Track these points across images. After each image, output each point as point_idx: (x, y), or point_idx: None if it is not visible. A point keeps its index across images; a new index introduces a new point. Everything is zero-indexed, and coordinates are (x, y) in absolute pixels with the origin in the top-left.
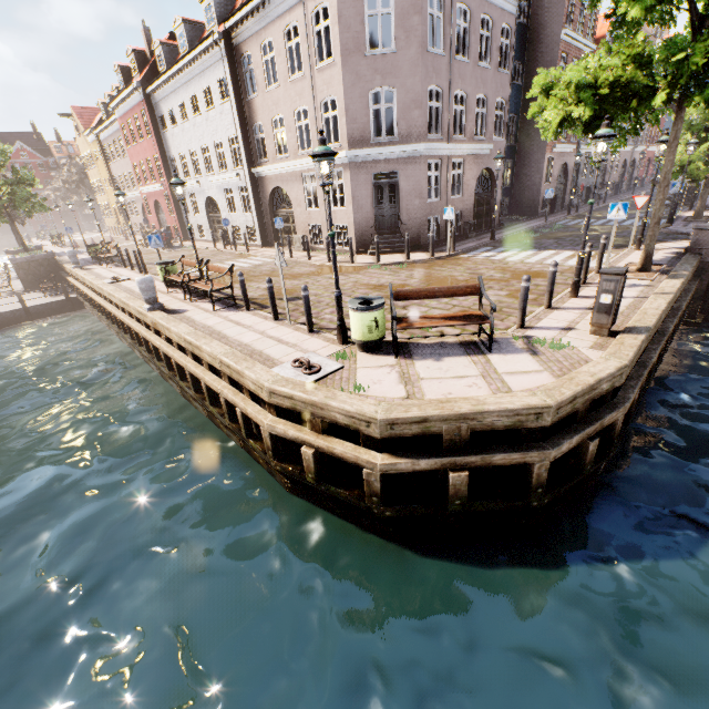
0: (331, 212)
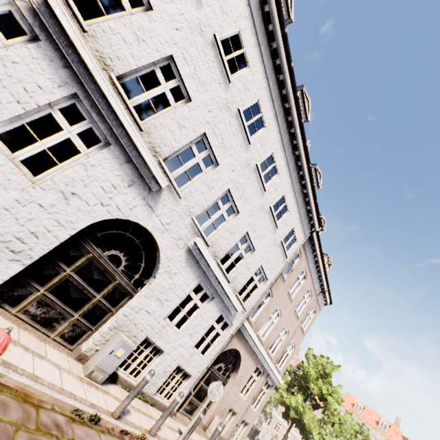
0: (250, 408)
